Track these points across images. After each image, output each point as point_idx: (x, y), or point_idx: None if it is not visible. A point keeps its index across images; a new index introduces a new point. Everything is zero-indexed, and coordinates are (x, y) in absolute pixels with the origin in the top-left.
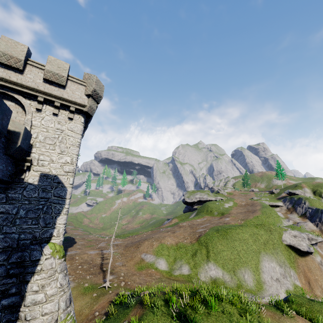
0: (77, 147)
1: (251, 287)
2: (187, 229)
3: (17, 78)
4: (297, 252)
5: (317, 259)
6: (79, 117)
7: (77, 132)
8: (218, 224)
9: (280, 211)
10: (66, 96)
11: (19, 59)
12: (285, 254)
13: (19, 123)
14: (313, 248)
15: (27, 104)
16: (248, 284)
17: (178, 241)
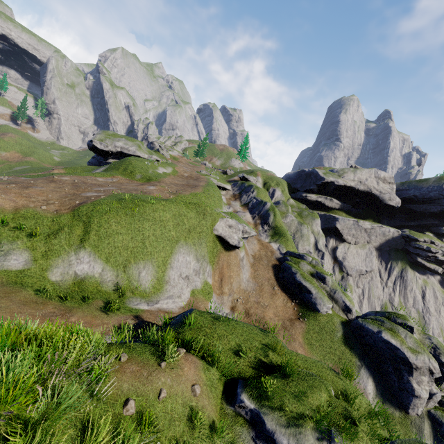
0: None
1: (145, 288)
2: (65, 188)
3: None
4: (224, 245)
5: (241, 254)
6: None
7: None
8: (130, 192)
9: (225, 195)
10: None
11: None
12: (210, 247)
13: None
14: (243, 242)
15: None
16: (142, 284)
17: (25, 206)
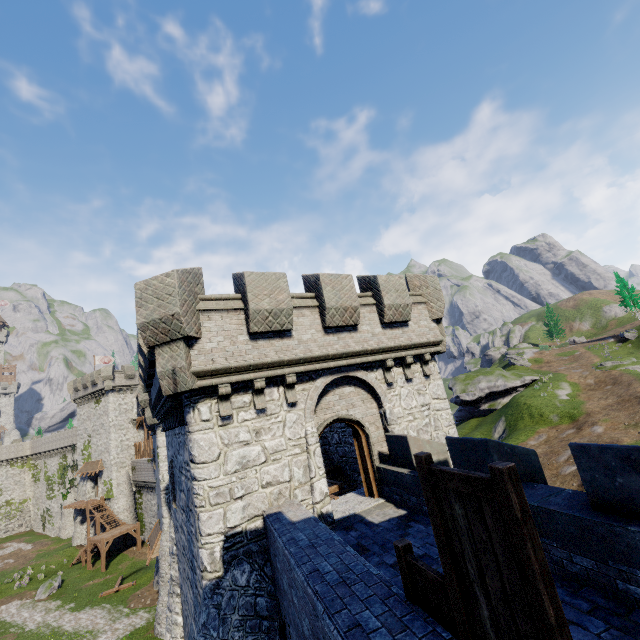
0: (454, 426)
1: None
2: None
3: (355, 343)
4: None
5: None
6: (433, 366)
7: (444, 397)
8: None
9: None
10: (414, 337)
11: (354, 307)
12: None
13: (437, 443)
14: None
15: (375, 381)
16: None
17: None
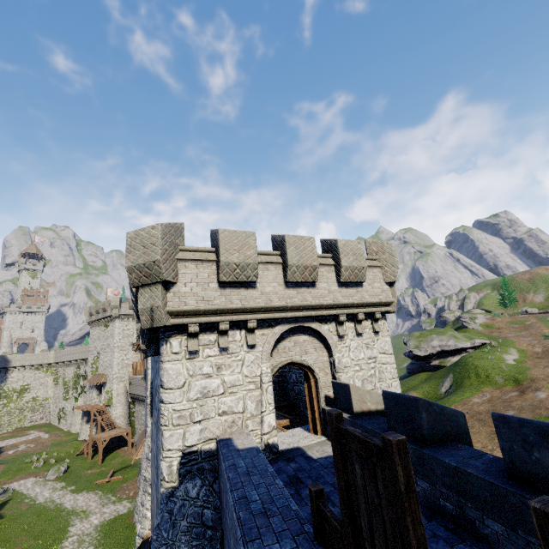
0: (397, 379)
1: None
2: (477, 427)
3: (312, 297)
4: None
5: None
6: (383, 324)
7: (390, 353)
8: (537, 413)
9: None
10: (367, 297)
11: (314, 266)
12: None
13: (376, 394)
14: None
15: (328, 332)
16: None
17: None
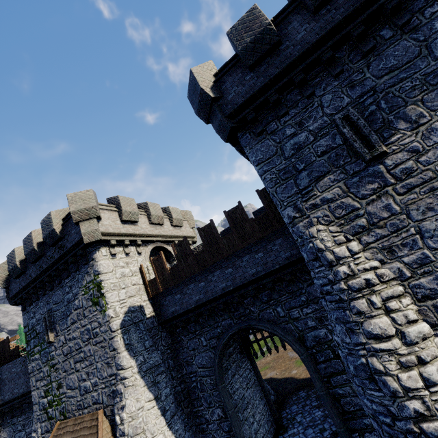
0: None
1: None
2: None
3: None
4: None
5: None
6: None
7: None
8: None
9: None
10: None
11: None
12: None
13: None
14: None
15: None
16: None
17: None
